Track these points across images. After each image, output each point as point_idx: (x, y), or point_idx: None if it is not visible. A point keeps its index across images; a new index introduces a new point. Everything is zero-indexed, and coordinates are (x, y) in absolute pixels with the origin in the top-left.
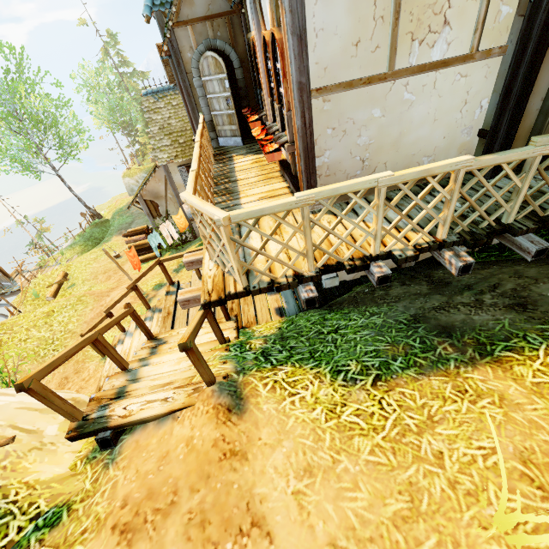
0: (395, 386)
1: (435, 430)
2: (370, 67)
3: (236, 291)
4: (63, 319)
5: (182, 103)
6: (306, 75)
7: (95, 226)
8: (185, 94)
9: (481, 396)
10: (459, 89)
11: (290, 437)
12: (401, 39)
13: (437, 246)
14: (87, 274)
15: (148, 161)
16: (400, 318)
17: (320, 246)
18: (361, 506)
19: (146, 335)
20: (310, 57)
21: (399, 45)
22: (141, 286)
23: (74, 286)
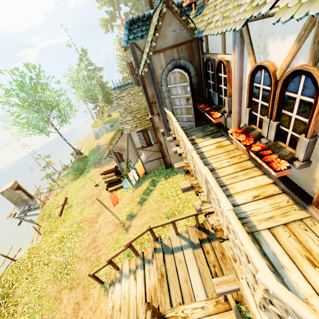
0: None
1: None
2: None
3: None
4: (70, 245)
5: (137, 92)
6: None
7: (79, 161)
8: (155, 97)
9: None
10: None
11: None
12: None
13: None
14: (79, 199)
15: (105, 117)
16: None
17: None
18: None
19: (157, 317)
20: None
21: None
22: (117, 213)
23: (71, 207)
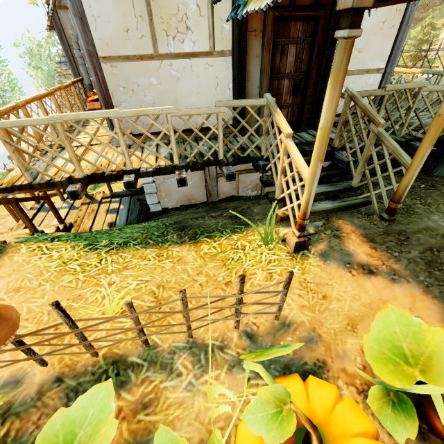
0: (121, 252)
1: (122, 272)
2: (141, 48)
3: (21, 183)
4: None
5: None
6: (92, 46)
7: None
8: (68, 61)
9: (168, 258)
10: (210, 74)
11: (20, 273)
12: (159, 34)
13: (172, 168)
14: None
15: None
16: (167, 223)
17: (83, 157)
18: (36, 305)
19: None
20: (94, 34)
21: (158, 37)
22: None
23: None
